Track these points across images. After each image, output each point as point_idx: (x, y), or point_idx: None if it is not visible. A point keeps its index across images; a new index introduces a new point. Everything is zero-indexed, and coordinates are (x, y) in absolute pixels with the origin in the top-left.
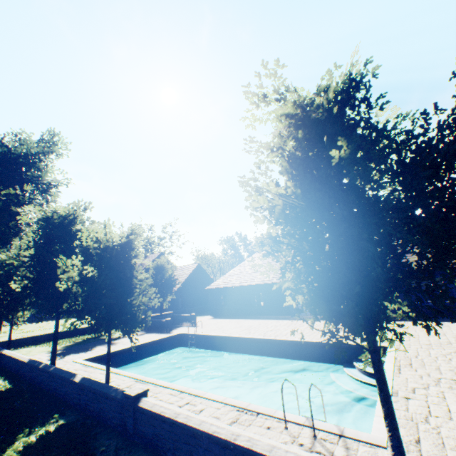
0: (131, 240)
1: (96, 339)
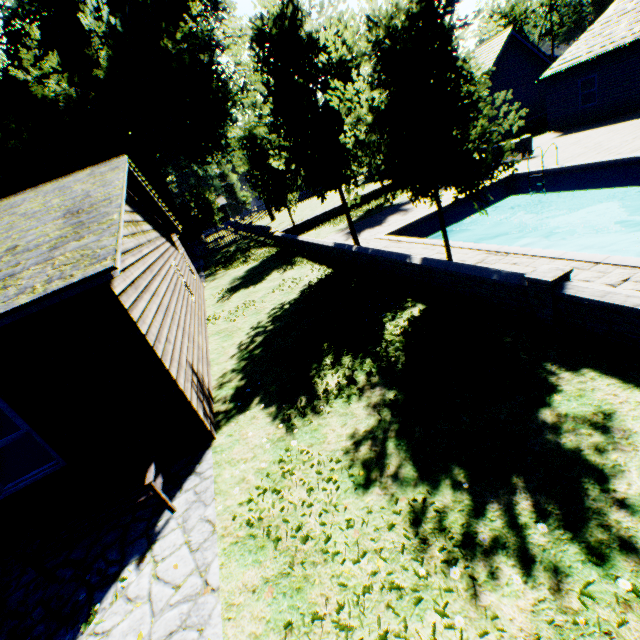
0: None
1: (379, 209)
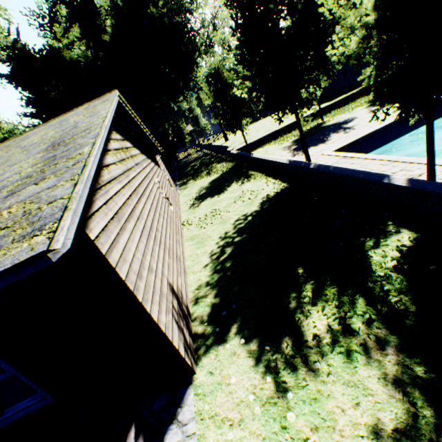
0: None
1: (318, 129)
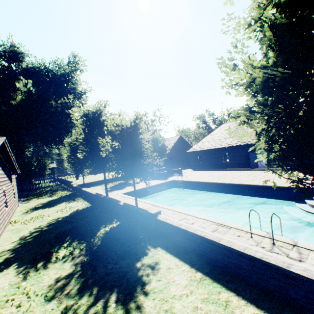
0: (136, 123)
1: (125, 183)
